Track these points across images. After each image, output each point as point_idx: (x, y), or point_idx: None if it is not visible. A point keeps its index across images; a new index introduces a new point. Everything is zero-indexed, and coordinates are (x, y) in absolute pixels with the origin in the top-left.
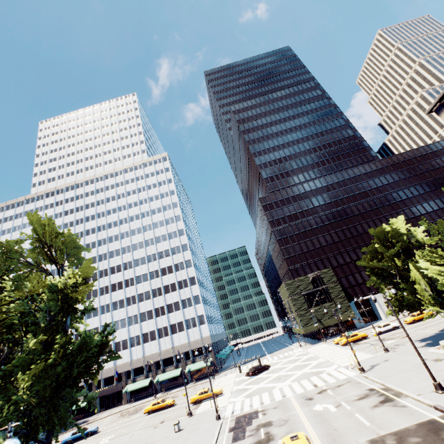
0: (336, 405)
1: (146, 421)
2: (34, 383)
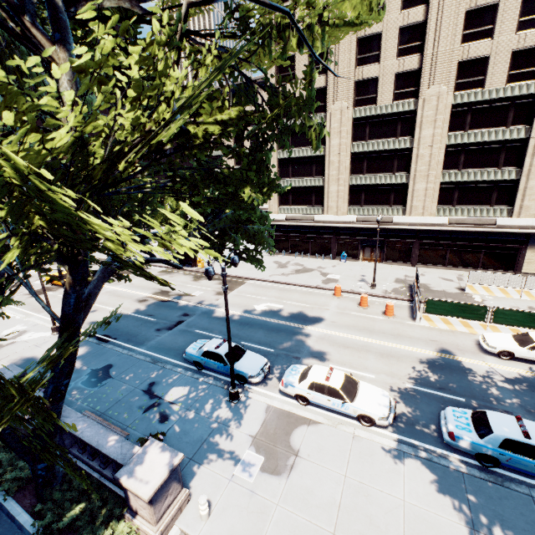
0: None
1: None
2: None
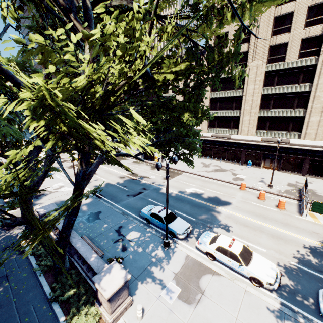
0: None
1: None
2: None
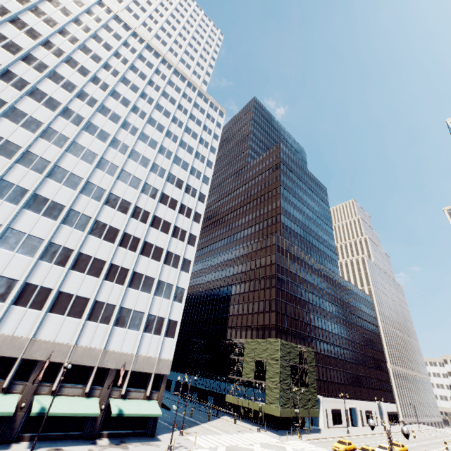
0: None
1: None
2: None
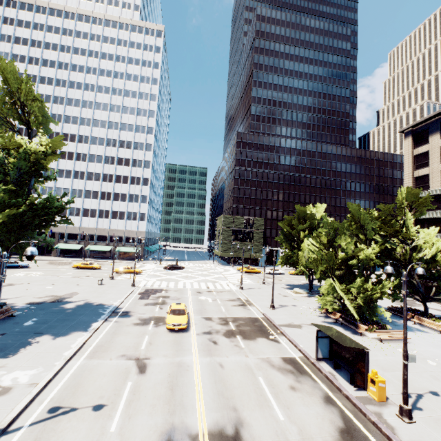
0: (214, 300)
1: (74, 272)
2: (4, 219)
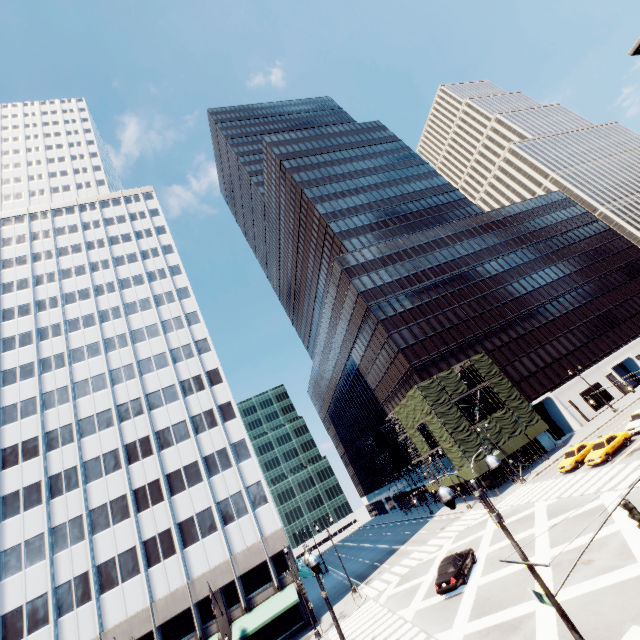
0: None
1: None
2: None
